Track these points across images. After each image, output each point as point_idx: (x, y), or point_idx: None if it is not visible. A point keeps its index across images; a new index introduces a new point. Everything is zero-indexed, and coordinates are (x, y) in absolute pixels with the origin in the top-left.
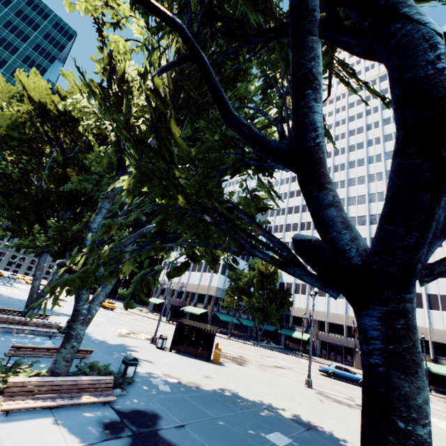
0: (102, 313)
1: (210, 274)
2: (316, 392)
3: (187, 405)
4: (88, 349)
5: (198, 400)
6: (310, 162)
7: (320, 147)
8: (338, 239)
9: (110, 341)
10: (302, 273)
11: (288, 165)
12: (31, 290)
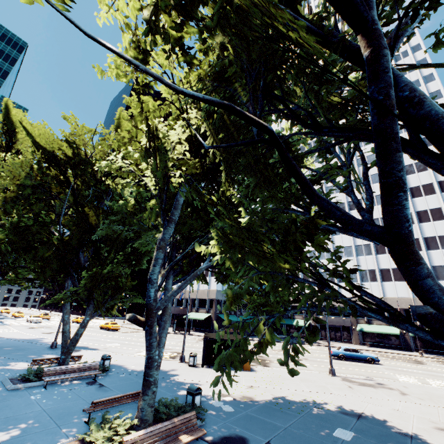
0: (110, 337)
1: (208, 278)
2: (341, 379)
3: (256, 421)
4: None
5: (261, 413)
6: (405, 244)
7: (411, 232)
8: (440, 303)
9: None
10: (415, 329)
11: (382, 242)
12: (63, 335)
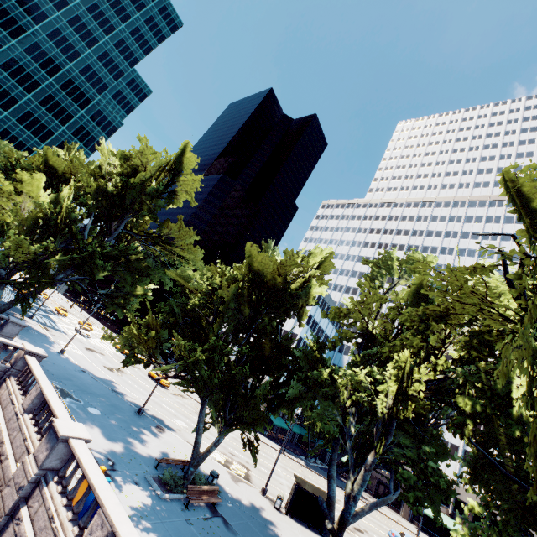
0: (168, 401)
1: None
2: None
3: None
4: None
5: None
6: None
7: None
8: None
9: (242, 500)
10: None
11: None
12: (196, 446)
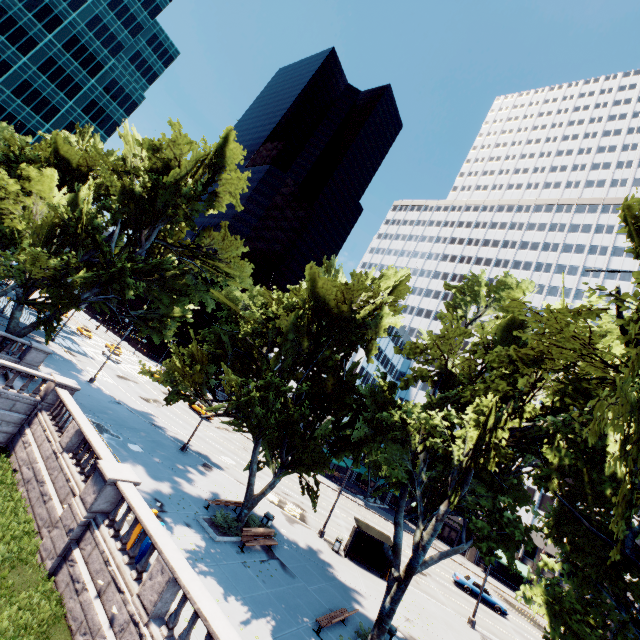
0: (212, 436)
1: None
2: (481, 638)
3: None
4: (357, 611)
5: None
6: None
7: None
8: None
9: (299, 542)
10: None
11: None
12: (250, 487)
